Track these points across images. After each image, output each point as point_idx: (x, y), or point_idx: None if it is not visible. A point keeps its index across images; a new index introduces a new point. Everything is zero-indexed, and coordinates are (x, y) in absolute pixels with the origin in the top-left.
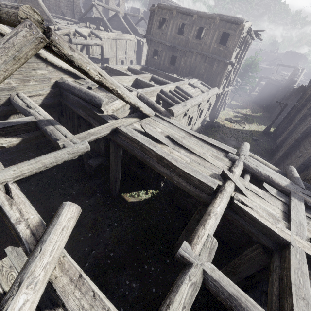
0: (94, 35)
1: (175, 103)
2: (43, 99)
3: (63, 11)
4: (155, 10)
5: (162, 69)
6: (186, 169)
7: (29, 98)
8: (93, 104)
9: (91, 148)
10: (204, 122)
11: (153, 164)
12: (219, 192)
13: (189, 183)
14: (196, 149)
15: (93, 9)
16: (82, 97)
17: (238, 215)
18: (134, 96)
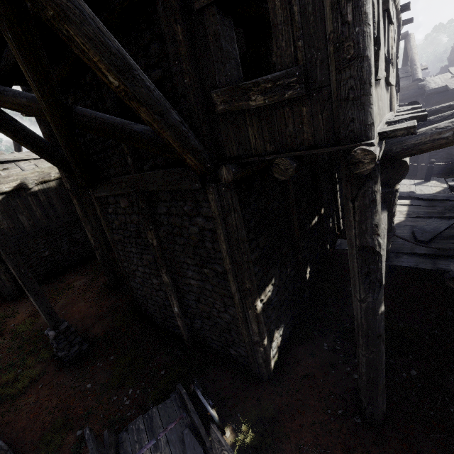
0: None
1: None
2: None
3: None
4: None
5: None
6: None
7: None
8: None
9: None
10: None
11: None
12: None
13: None
14: None
15: None
16: None
17: None
18: None
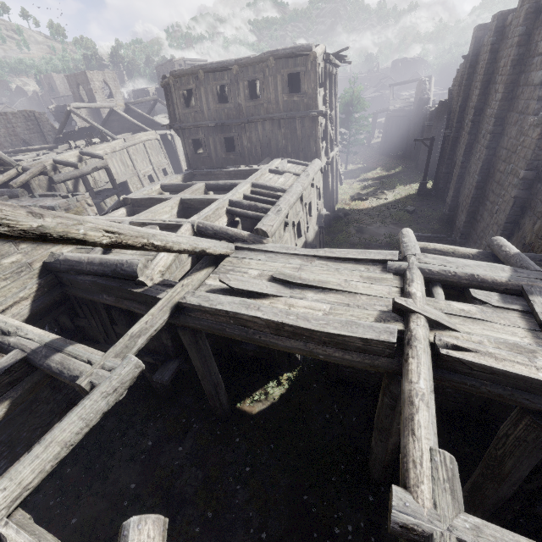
0: (87, 156)
1: (261, 214)
2: (30, 305)
3: (24, 139)
4: (170, 82)
5: (218, 165)
6: (330, 328)
7: (2, 315)
8: (122, 276)
9: (150, 350)
10: (322, 219)
11: (269, 340)
12: (406, 345)
13: (347, 349)
14: (331, 280)
15: (74, 117)
16: (98, 273)
17: (460, 373)
18: (187, 236)
